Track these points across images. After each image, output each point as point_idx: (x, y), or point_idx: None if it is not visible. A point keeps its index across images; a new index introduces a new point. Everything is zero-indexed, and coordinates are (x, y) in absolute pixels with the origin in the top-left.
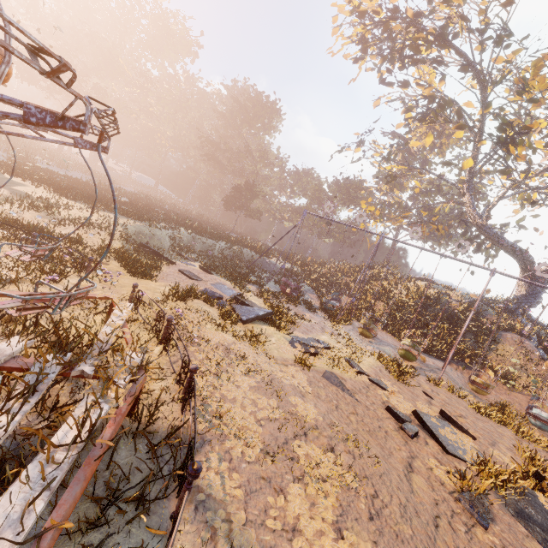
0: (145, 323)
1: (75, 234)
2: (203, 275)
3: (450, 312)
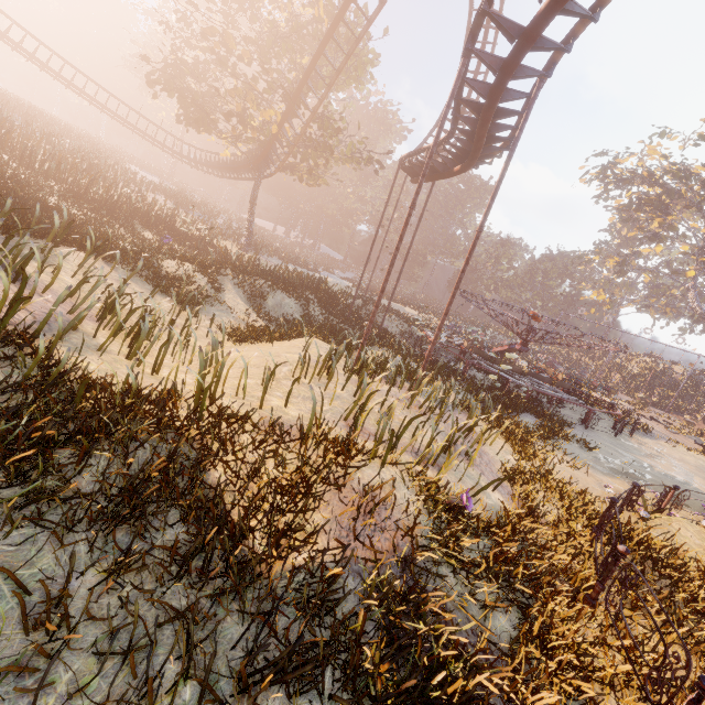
0: None
1: None
2: None
3: (673, 381)
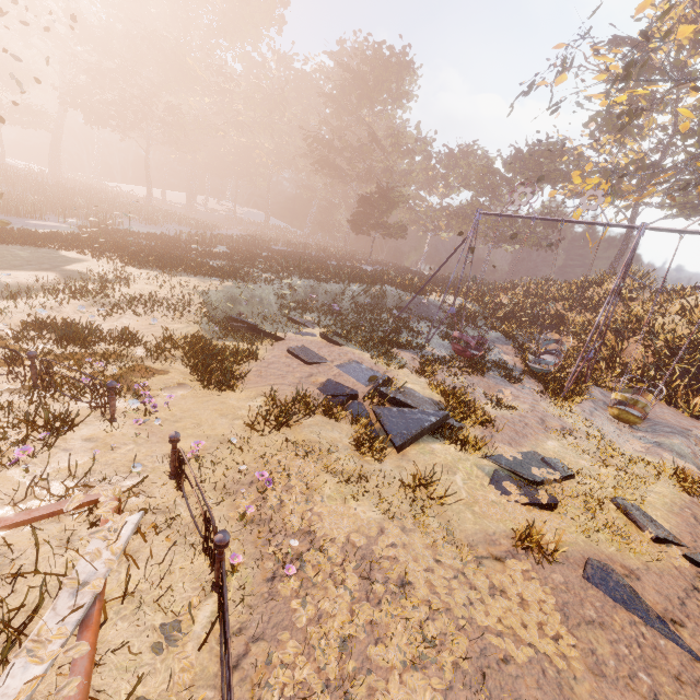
0: (198, 517)
1: (134, 322)
2: (326, 350)
3: None
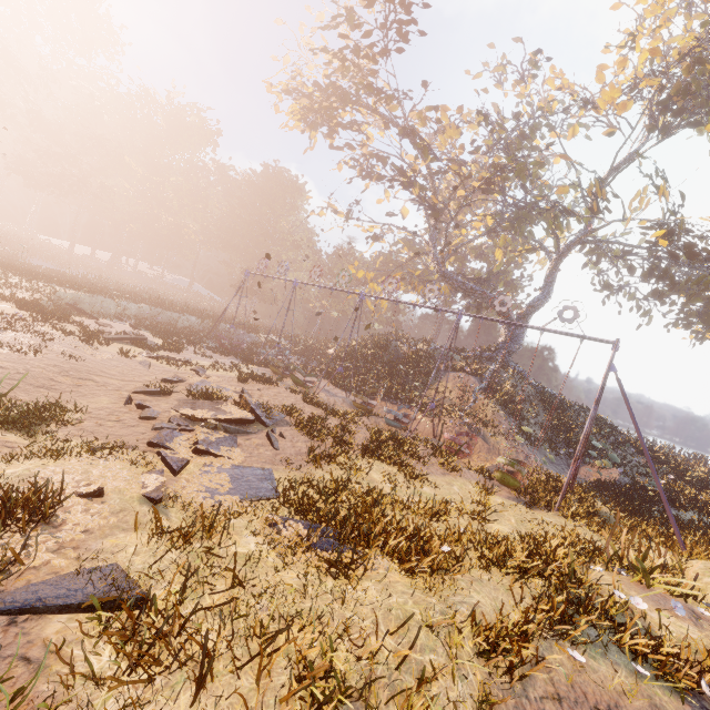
0: None
1: None
2: (124, 328)
3: (397, 357)
